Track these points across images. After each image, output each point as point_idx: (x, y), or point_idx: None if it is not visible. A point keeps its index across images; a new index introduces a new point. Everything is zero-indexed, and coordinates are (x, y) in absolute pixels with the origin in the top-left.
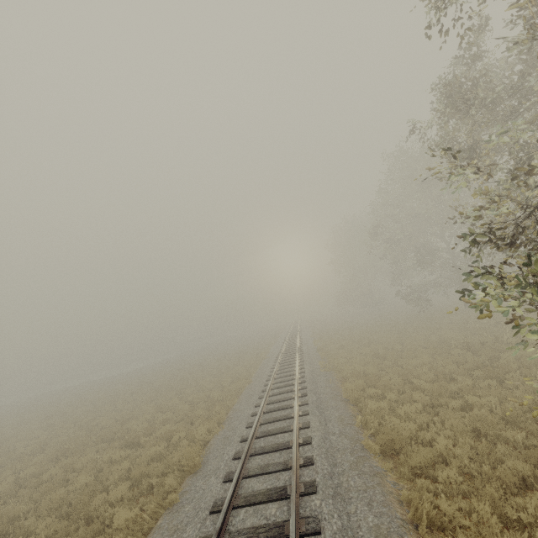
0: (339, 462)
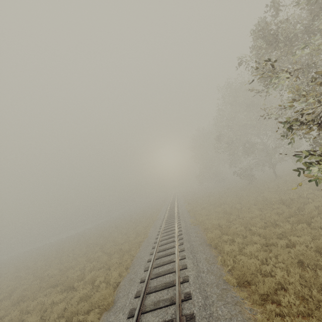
0: (209, 295)
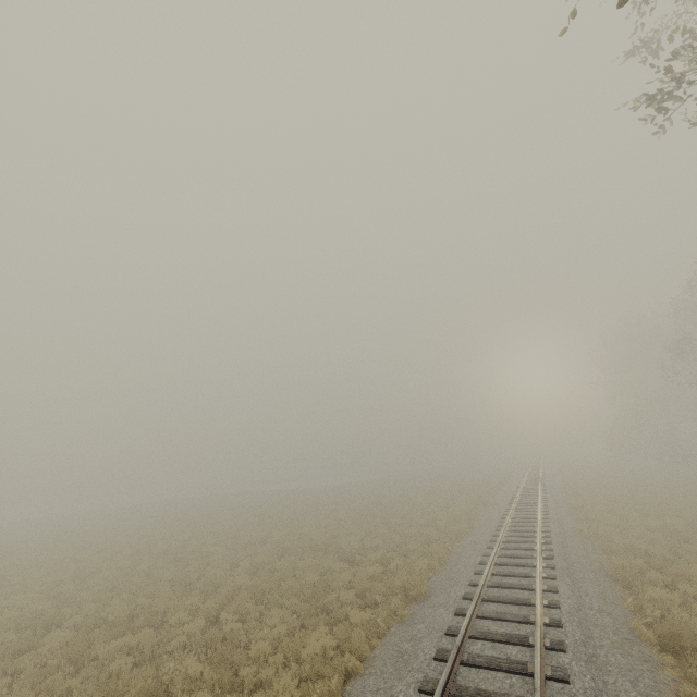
0: (596, 636)
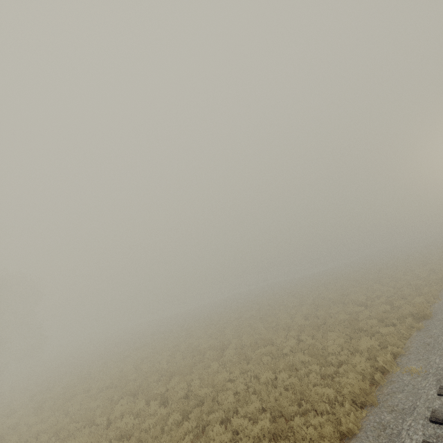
0: None
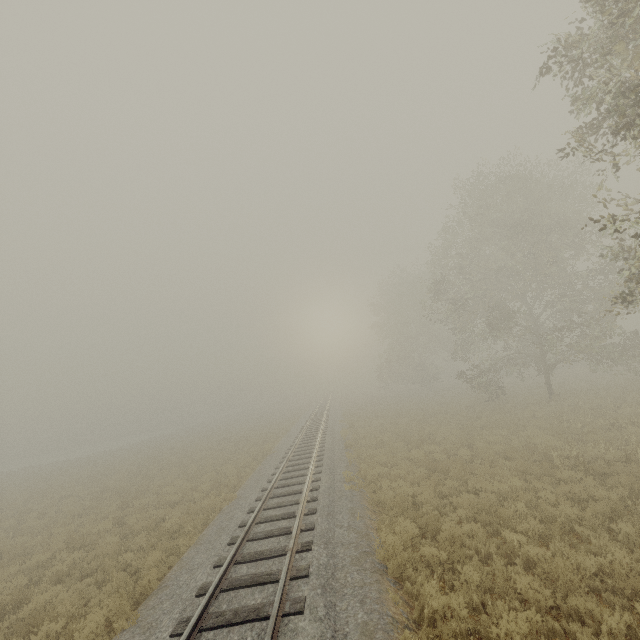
0: None
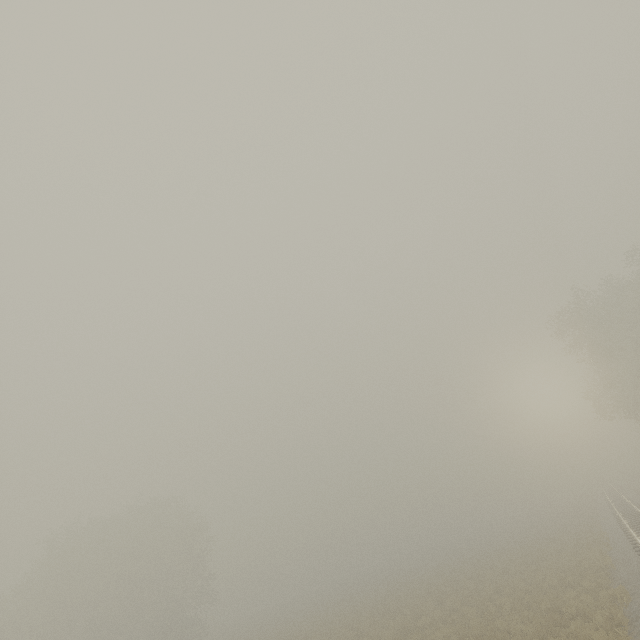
0: None
